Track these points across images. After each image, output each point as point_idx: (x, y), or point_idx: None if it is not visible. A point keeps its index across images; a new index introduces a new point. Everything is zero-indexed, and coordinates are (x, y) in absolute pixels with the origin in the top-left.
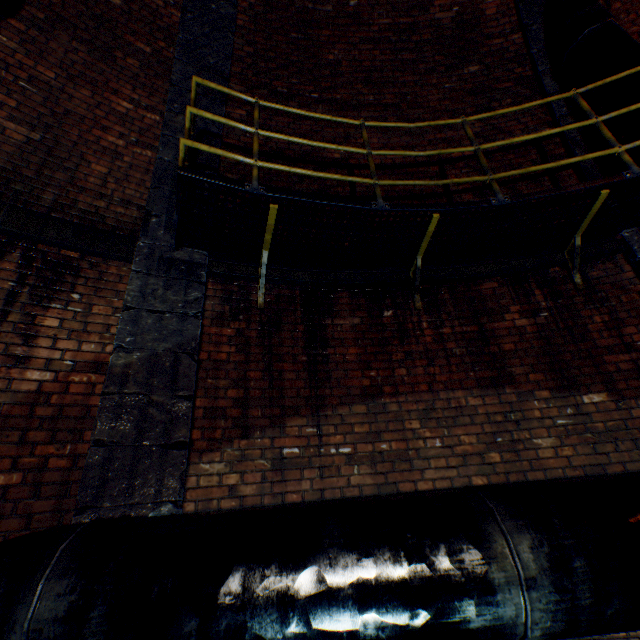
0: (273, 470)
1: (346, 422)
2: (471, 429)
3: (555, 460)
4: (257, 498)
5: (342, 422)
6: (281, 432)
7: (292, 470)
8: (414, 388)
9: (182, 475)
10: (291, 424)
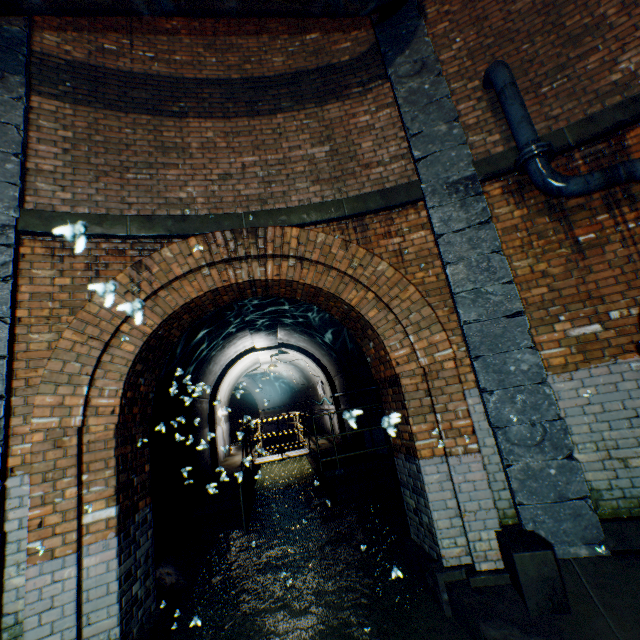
0: (98, 53)
1: (152, 43)
2: (237, 55)
3: (283, 68)
4: (86, 61)
5: (149, 43)
6: (104, 38)
7: (111, 56)
8: (203, 34)
9: (26, 22)
10: (111, 36)
